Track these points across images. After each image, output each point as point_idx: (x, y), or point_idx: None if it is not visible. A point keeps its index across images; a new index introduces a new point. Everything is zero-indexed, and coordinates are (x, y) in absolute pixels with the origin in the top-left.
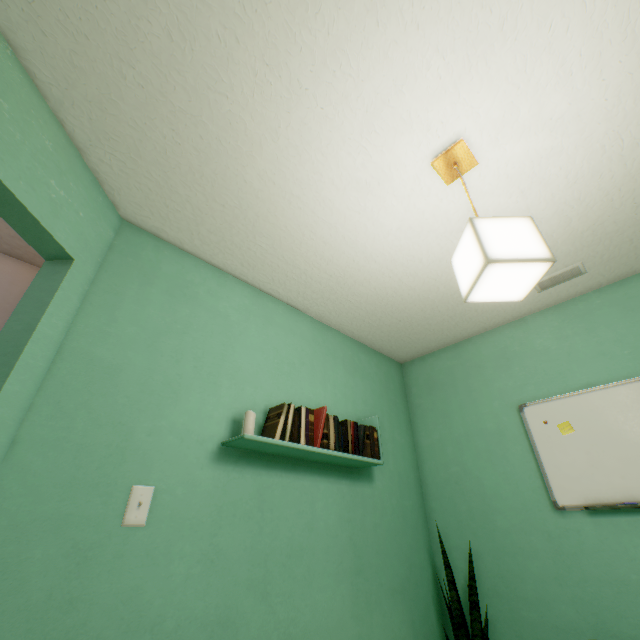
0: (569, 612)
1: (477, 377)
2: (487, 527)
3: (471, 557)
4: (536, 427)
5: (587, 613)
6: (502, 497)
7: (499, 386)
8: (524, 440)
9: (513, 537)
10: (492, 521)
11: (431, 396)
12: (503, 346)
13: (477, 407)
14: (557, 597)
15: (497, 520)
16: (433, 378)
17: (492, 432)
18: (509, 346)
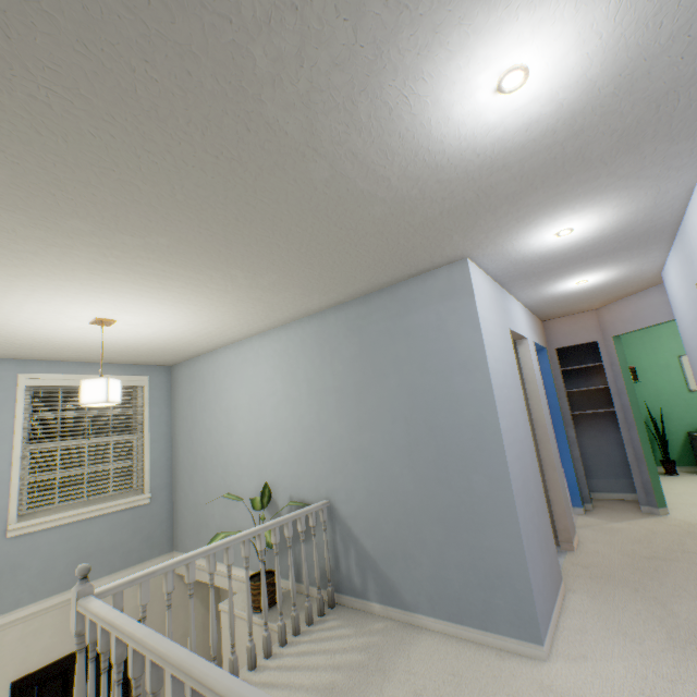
0: (688, 420)
1: (657, 342)
2: (657, 400)
3: (660, 409)
4: (685, 364)
5: (695, 420)
6: (665, 389)
7: (669, 347)
8: (678, 369)
9: (669, 402)
10: (660, 398)
11: (628, 349)
12: (673, 329)
13: (656, 355)
14: (685, 417)
15: (662, 397)
16: (630, 341)
17: (663, 366)
18: (676, 329)
